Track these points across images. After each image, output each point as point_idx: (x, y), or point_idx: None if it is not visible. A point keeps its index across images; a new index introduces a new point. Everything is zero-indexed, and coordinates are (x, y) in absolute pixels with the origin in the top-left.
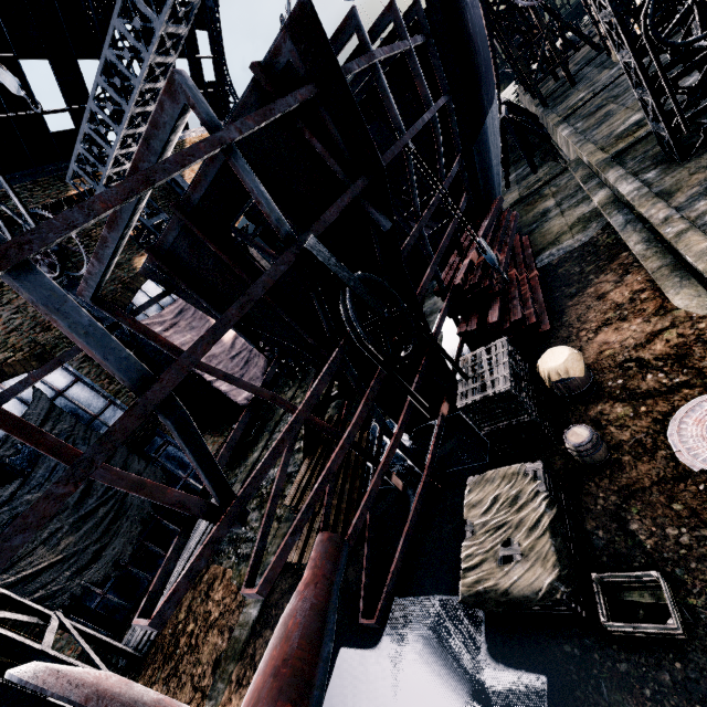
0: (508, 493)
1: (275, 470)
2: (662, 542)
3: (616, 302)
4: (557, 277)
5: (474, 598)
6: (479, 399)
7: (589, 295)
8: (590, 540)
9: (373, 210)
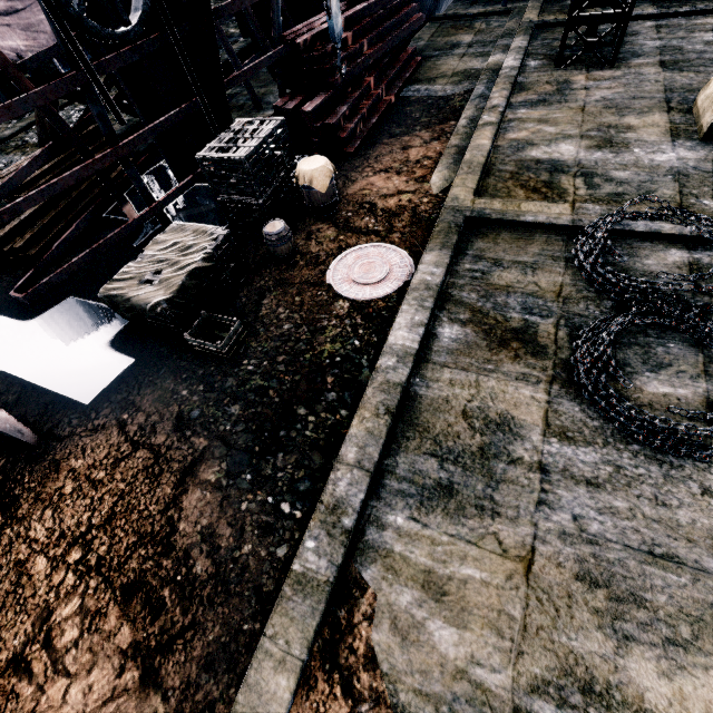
0: (188, 242)
1: (22, 157)
2: (270, 314)
3: (409, 158)
4: (400, 113)
5: (108, 299)
6: (216, 157)
7: (402, 142)
8: (235, 302)
9: None
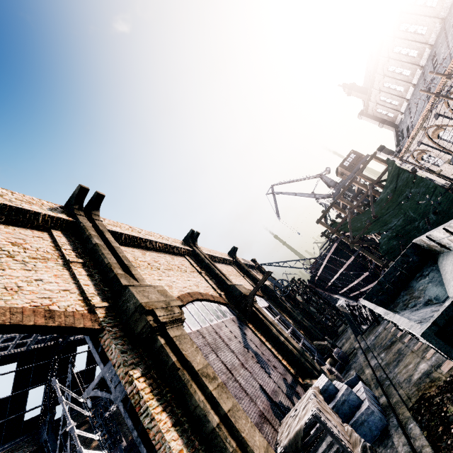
0: None
1: None
2: None
3: None
4: None
5: None
6: None
7: None
8: None
9: None
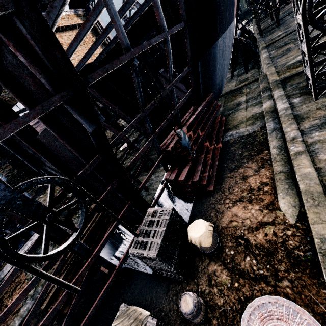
0: None
1: None
2: None
3: (251, 186)
4: (229, 153)
5: None
6: (140, 254)
7: (239, 173)
8: None
9: (78, 116)
